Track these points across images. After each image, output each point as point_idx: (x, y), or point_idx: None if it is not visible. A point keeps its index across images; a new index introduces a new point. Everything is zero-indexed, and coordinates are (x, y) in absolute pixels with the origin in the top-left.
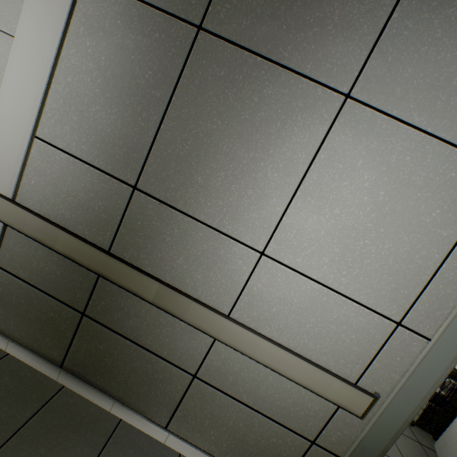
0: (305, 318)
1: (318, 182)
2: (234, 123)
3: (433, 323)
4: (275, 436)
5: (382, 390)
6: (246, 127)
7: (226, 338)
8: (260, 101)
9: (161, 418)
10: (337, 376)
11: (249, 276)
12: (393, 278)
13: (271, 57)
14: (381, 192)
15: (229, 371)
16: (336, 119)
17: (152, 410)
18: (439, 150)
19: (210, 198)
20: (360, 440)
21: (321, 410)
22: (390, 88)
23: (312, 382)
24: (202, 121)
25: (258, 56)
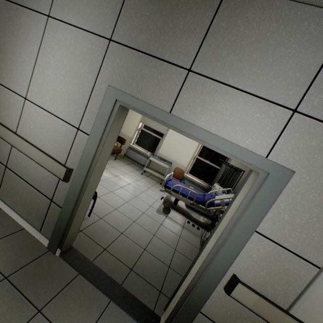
0: (43, 130)
1: (42, 59)
2: (12, 37)
3: (91, 127)
4: (37, 198)
5: (76, 168)
6: (16, 38)
7: (11, 141)
8: (20, 25)
9: None
10: (52, 158)
11: (22, 111)
12: (74, 104)
13: (22, 4)
14: (65, 60)
15: (18, 162)
16: (46, 28)
17: None
18: (84, 35)
19: (7, 74)
20: (66, 196)
21: (53, 182)
22: (63, 9)
23: (43, 162)
24: (2, 39)
25: (18, 5)
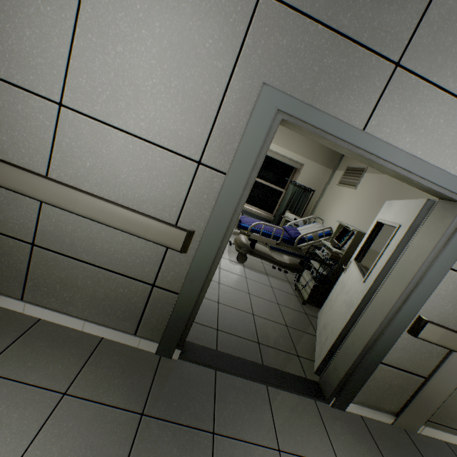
0: (119, 170)
1: (95, 16)
2: None
3: (226, 158)
4: (121, 287)
5: (198, 228)
6: None
7: (45, 196)
8: None
9: (14, 291)
10: (153, 218)
11: (55, 132)
12: (186, 117)
13: None
14: (157, 23)
15: (64, 234)
16: None
17: (4, 285)
18: None
19: None
20: (187, 274)
21: (154, 256)
22: None
23: (133, 227)
24: None
25: None
